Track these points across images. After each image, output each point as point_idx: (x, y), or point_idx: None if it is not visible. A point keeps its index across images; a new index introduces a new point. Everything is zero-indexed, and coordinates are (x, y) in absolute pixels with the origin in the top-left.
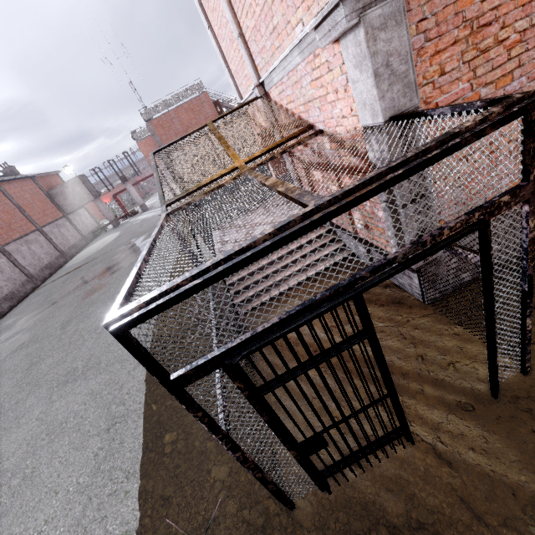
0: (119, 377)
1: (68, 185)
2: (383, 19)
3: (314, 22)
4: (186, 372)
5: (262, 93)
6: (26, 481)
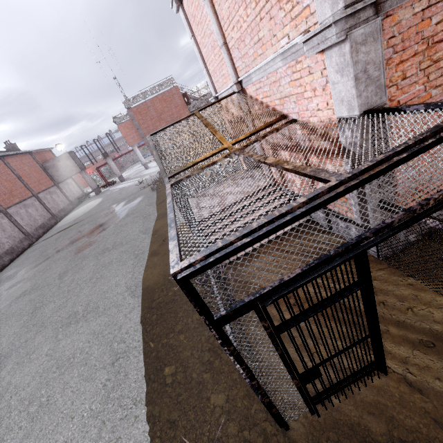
0: (117, 319)
1: (59, 160)
2: (364, 37)
3: (305, 37)
4: (228, 313)
5: (239, 89)
6: (43, 408)
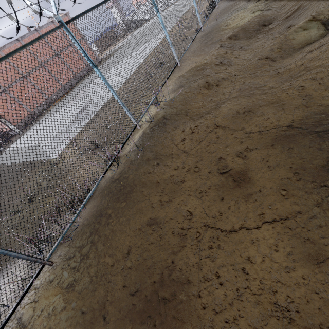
0: None
1: None
2: None
3: None
4: None
5: None
6: None
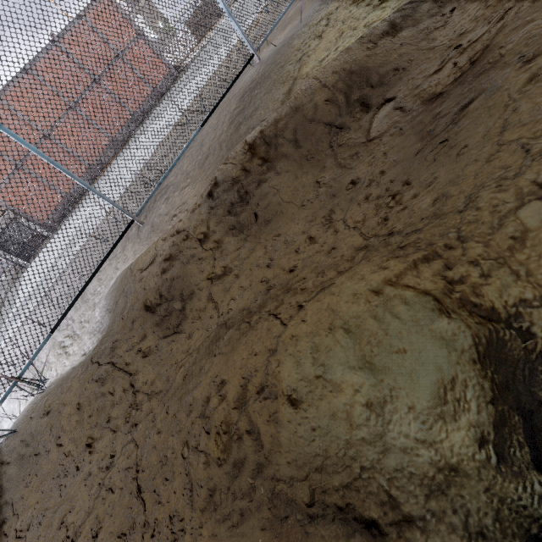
0: None
1: None
2: None
3: None
4: None
5: None
6: None
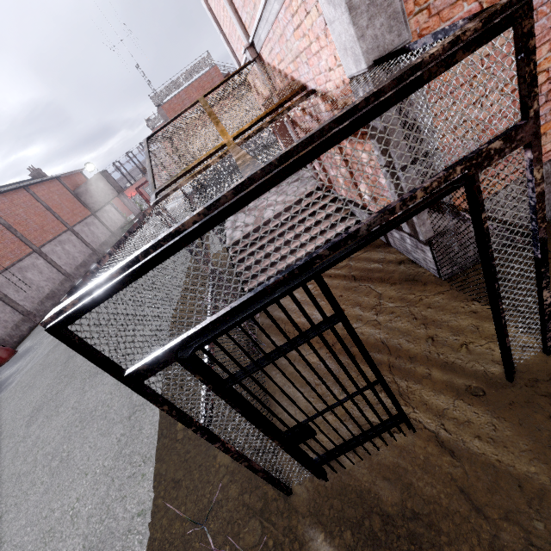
0: None
1: (92, 183)
2: None
3: None
4: (139, 367)
5: (253, 55)
6: (63, 464)
